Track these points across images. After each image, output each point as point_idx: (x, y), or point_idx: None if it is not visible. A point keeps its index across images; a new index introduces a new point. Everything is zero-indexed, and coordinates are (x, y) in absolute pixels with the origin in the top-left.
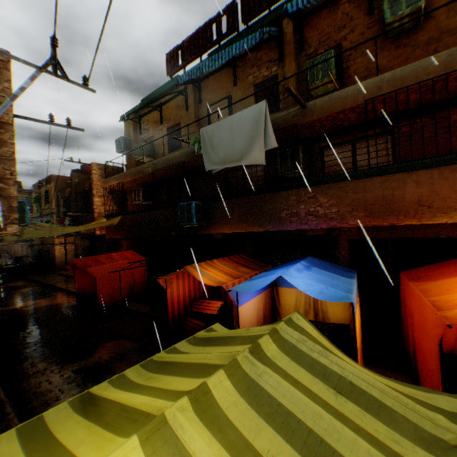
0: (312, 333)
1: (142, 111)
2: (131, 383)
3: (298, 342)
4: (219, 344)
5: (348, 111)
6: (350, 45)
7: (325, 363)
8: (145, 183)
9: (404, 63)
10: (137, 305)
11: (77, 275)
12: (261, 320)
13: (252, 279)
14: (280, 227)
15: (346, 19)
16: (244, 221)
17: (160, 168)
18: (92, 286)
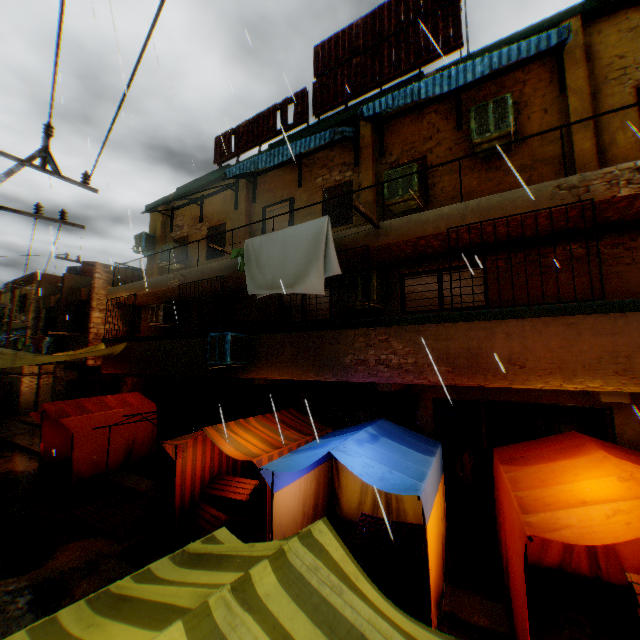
0: (335, 553)
1: (177, 202)
2: (61, 633)
3: (308, 569)
4: (210, 566)
5: (429, 237)
6: (436, 158)
7: (337, 604)
8: (169, 297)
9: (497, 188)
10: (134, 479)
11: (47, 427)
12: (310, 510)
13: (297, 451)
14: (343, 377)
15: (433, 129)
16: (297, 365)
17: (190, 282)
18: (69, 445)
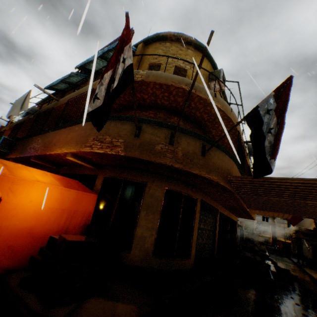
0: None
1: (45, 102)
2: None
3: None
4: None
5: (68, 104)
6: None
7: None
8: (22, 135)
9: None
10: None
11: None
12: None
13: None
14: (25, 154)
15: None
16: (19, 151)
17: (18, 123)
18: None
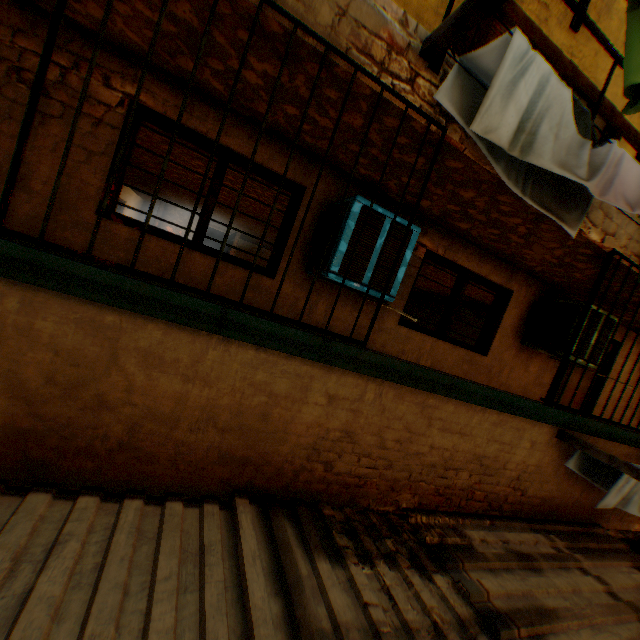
0: None
1: None
2: None
3: None
4: None
5: None
6: None
7: None
8: None
9: None
10: None
11: None
12: None
13: None
14: None
15: None
16: None
17: None
18: None
